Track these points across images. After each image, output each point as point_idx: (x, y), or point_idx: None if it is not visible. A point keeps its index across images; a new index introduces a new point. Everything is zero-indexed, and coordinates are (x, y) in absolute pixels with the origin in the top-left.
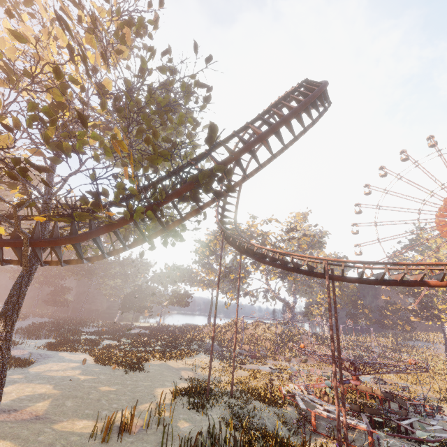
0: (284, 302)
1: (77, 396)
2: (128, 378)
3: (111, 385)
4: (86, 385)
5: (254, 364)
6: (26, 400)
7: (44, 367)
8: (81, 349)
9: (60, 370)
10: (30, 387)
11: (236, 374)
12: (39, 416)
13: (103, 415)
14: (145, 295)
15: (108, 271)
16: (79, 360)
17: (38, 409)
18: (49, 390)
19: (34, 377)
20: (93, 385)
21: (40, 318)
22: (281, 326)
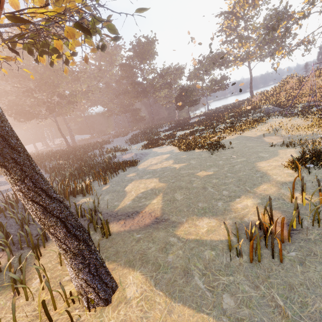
0: None
1: (181, 186)
2: (217, 158)
3: (205, 168)
4: (183, 173)
5: None
6: (142, 198)
7: (146, 163)
8: (165, 143)
9: (158, 163)
10: (142, 183)
11: None
12: (158, 218)
13: (219, 207)
14: (190, 91)
15: (155, 86)
16: (167, 151)
17: (154, 208)
18: (156, 184)
19: (142, 173)
20: (189, 172)
21: (135, 131)
22: None
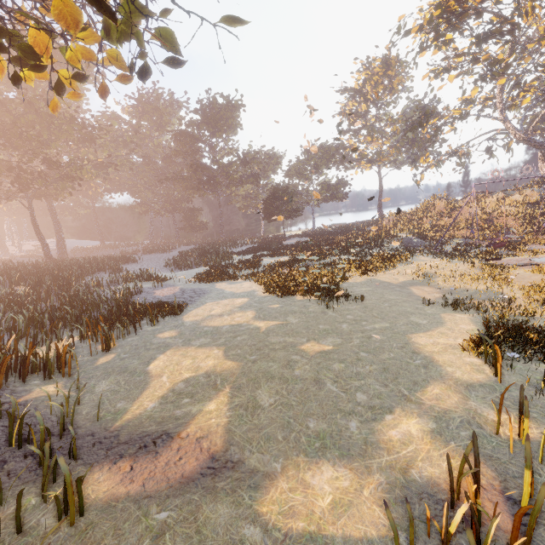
0: (541, 145)
1: (271, 373)
2: (337, 316)
3: (318, 337)
4: (274, 342)
5: (515, 256)
6: (185, 395)
7: (201, 310)
8: (240, 275)
9: (224, 314)
10: (188, 356)
11: (512, 278)
12: (217, 457)
13: (354, 435)
14: (289, 194)
15: (231, 175)
16: (244, 292)
17: (210, 426)
18: (219, 362)
19: (192, 333)
20: (286, 340)
21: (186, 247)
22: (533, 190)
